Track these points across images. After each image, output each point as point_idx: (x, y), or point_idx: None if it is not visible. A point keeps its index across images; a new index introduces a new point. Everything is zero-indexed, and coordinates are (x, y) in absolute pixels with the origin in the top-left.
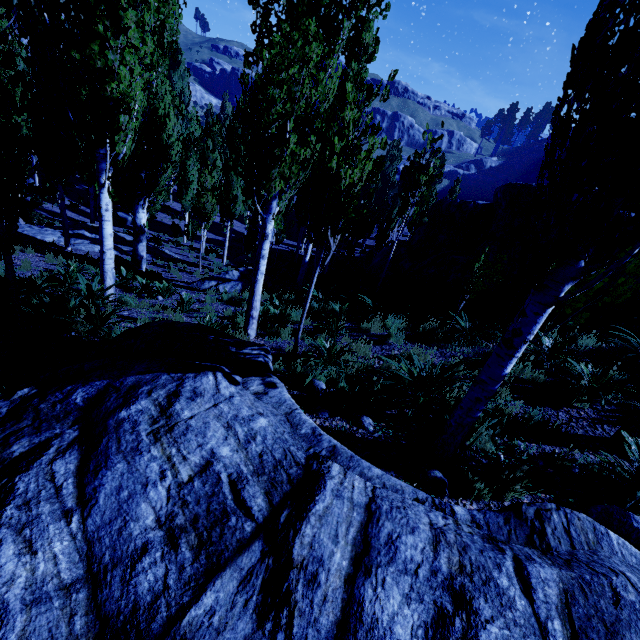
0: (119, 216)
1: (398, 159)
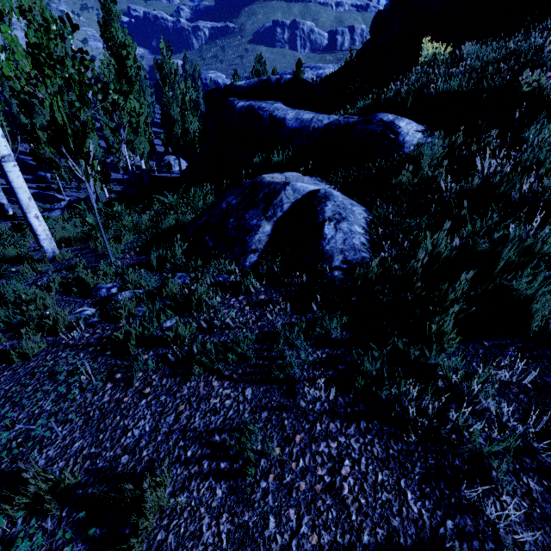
0: (39, 175)
1: (263, 73)
